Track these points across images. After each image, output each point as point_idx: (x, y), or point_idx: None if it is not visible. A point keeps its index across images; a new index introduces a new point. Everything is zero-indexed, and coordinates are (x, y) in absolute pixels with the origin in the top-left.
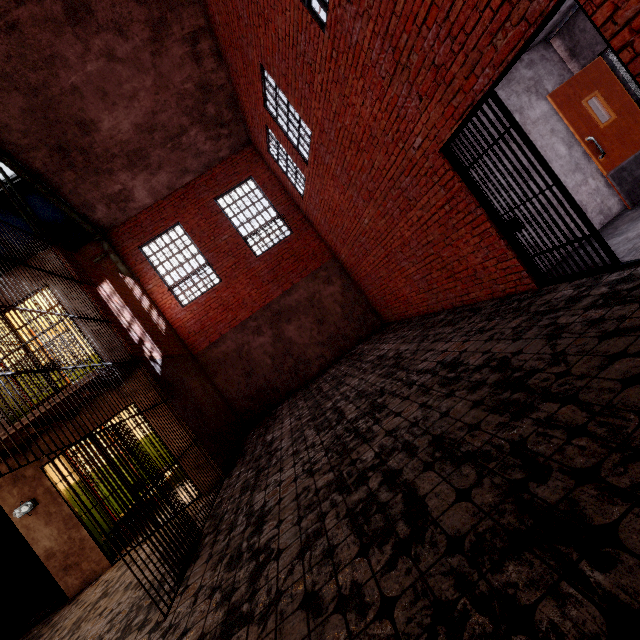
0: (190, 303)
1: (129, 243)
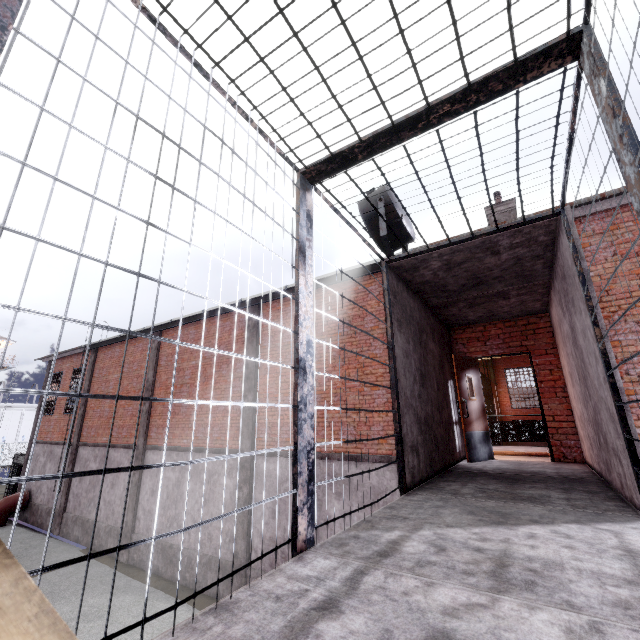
0: (516, 409)
1: (500, 365)
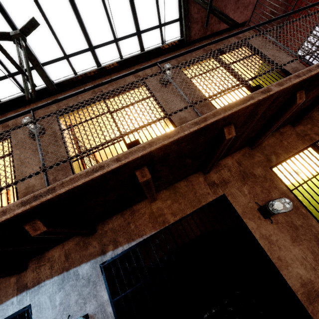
0: None
1: None
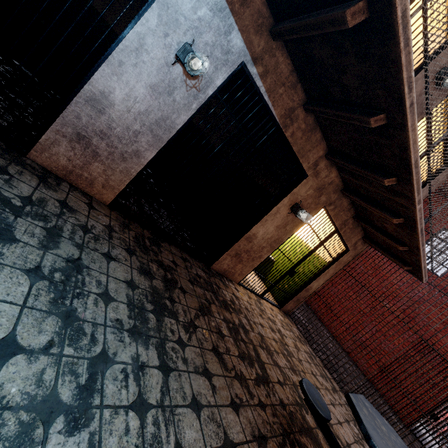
0: None
1: None
